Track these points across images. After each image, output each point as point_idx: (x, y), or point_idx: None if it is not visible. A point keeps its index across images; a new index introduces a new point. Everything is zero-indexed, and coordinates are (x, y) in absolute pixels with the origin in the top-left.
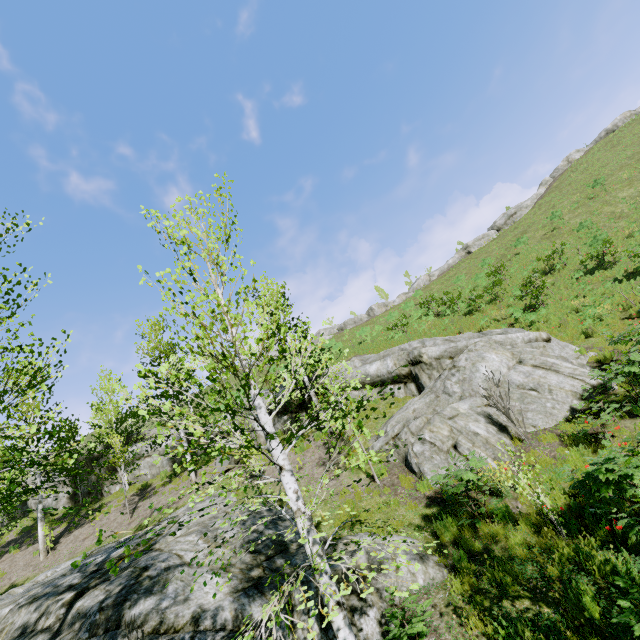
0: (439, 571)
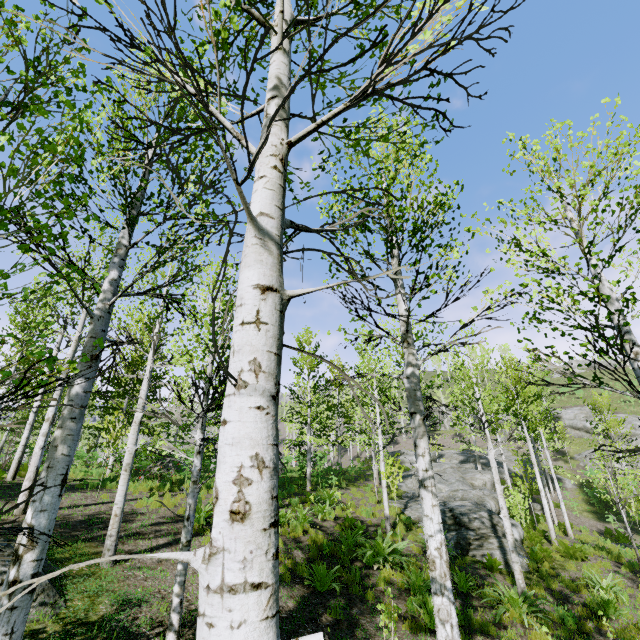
0: (576, 487)
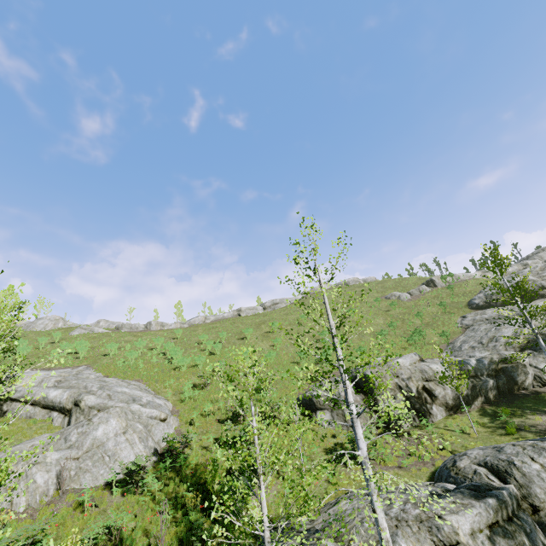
0: None
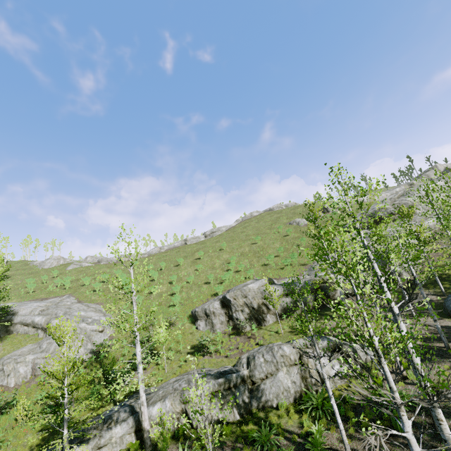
0: None
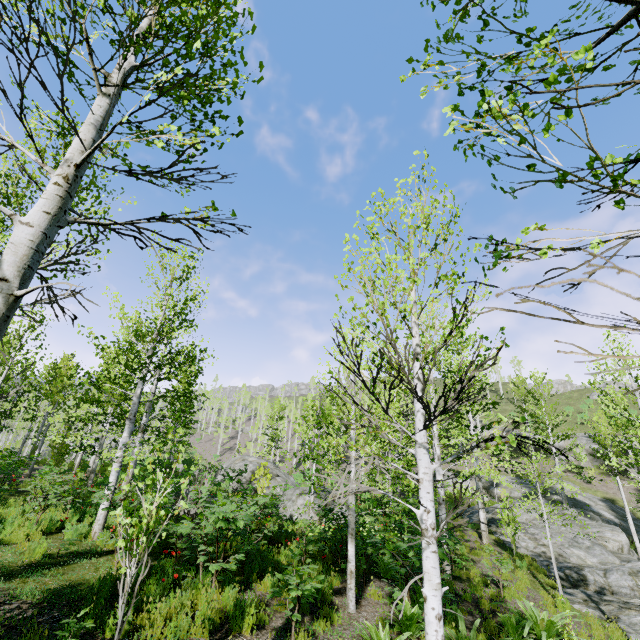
0: None
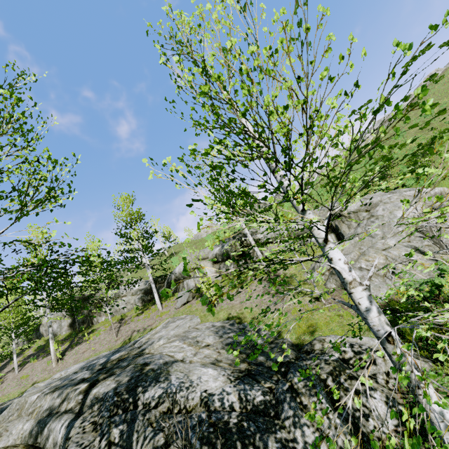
0: (425, 362)
